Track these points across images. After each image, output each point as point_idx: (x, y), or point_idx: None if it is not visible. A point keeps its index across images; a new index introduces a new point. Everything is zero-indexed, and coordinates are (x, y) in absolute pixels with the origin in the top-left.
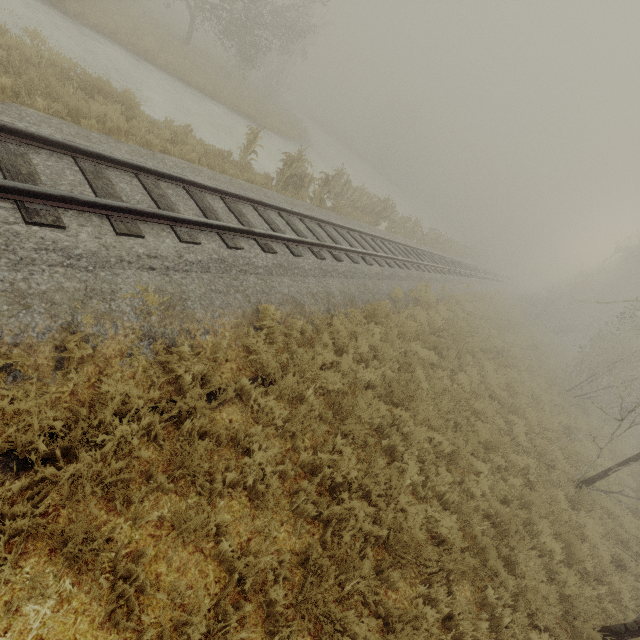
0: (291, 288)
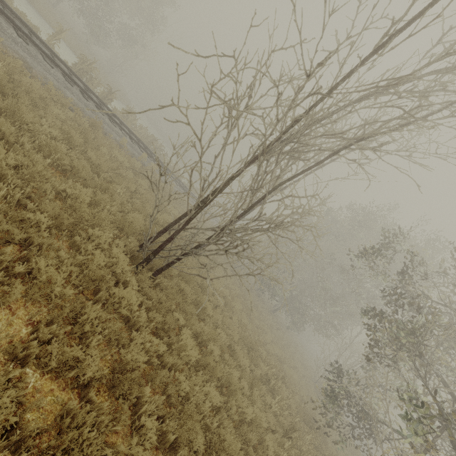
0: (28, 59)
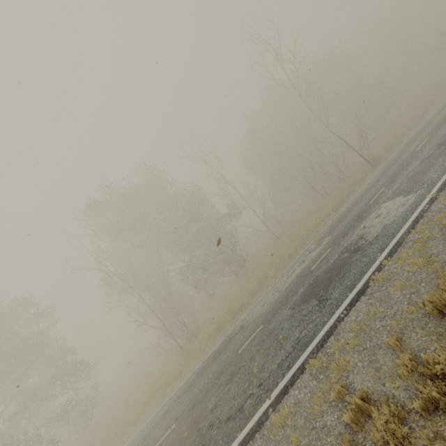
0: None
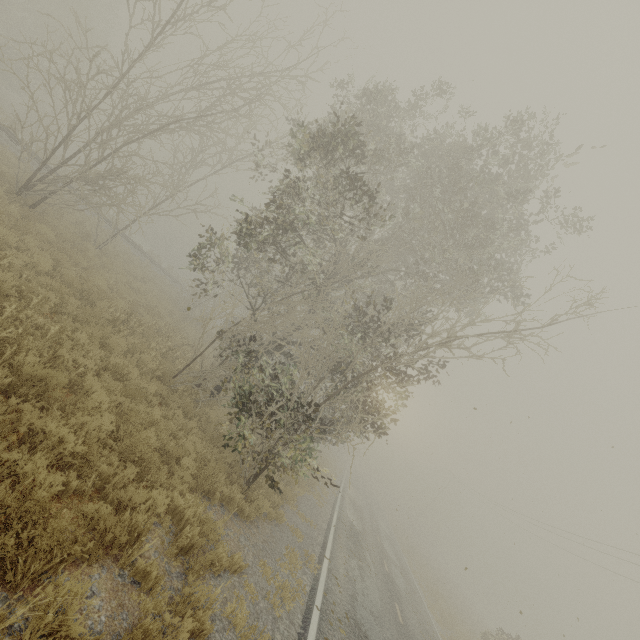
0: None
